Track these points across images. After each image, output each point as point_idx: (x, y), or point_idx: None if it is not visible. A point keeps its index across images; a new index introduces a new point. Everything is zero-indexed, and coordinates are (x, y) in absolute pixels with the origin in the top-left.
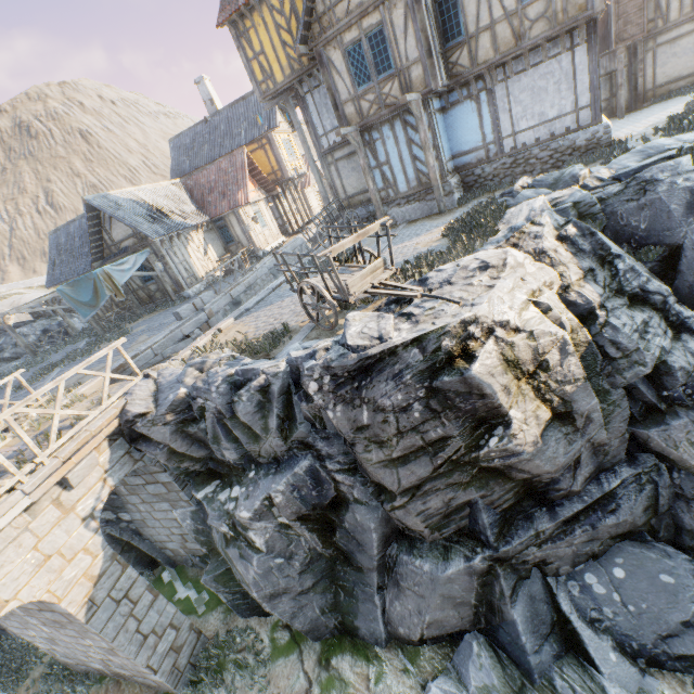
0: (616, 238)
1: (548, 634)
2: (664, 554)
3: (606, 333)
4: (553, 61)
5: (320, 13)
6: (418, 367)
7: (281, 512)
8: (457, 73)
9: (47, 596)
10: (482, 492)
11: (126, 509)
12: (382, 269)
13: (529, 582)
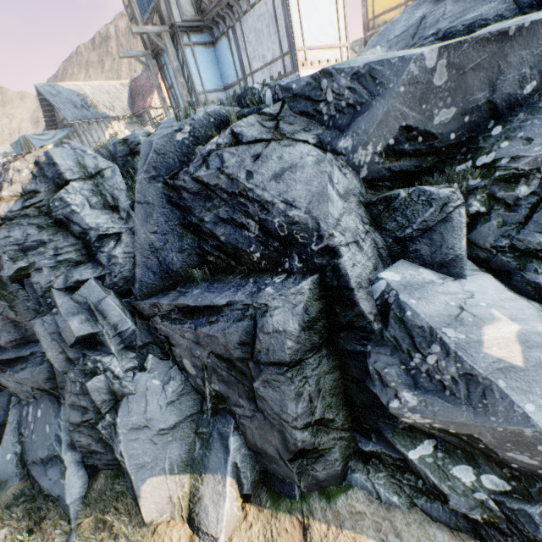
0: None
1: None
2: (57, 414)
3: None
4: (263, 2)
5: None
6: None
7: None
8: (203, 9)
9: None
10: None
11: None
12: None
13: (1, 394)
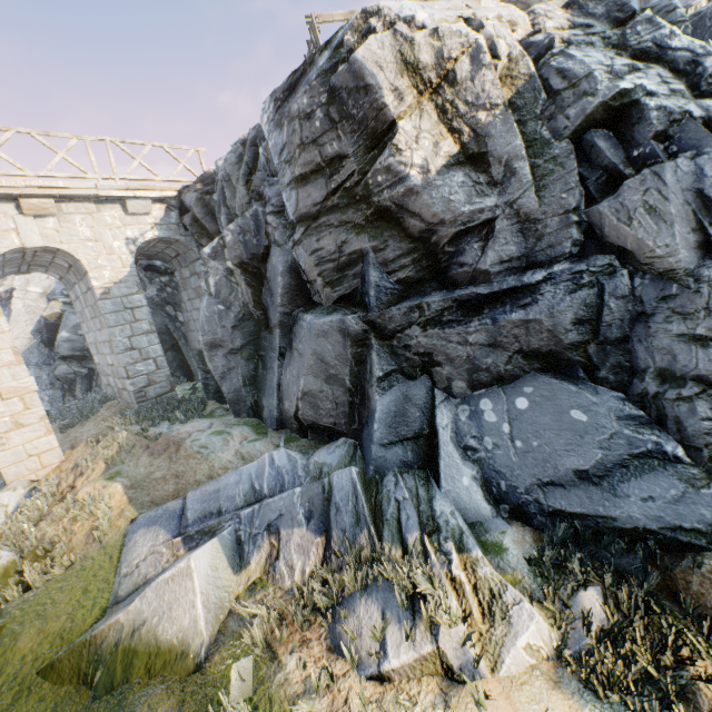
0: None
1: (406, 438)
2: (590, 391)
3: (555, 61)
4: None
5: None
6: (322, 66)
7: (229, 254)
8: None
9: (84, 262)
10: (374, 243)
11: (181, 309)
12: None
13: (412, 385)
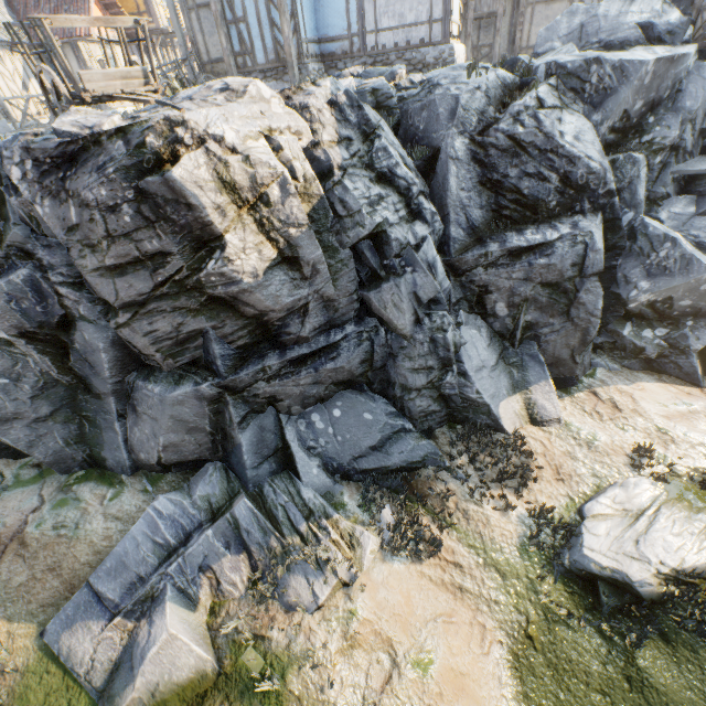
0: (405, 137)
1: (269, 456)
2: (372, 399)
3: (337, 191)
4: None
5: None
6: (121, 160)
7: None
8: None
9: None
10: (213, 323)
11: None
12: (142, 82)
13: (263, 417)
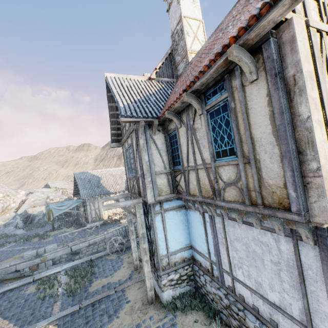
0: None
1: None
2: None
3: None
4: (269, 233)
5: (121, 129)
6: None
7: None
8: (179, 190)
9: None
10: None
11: None
12: None
13: None
